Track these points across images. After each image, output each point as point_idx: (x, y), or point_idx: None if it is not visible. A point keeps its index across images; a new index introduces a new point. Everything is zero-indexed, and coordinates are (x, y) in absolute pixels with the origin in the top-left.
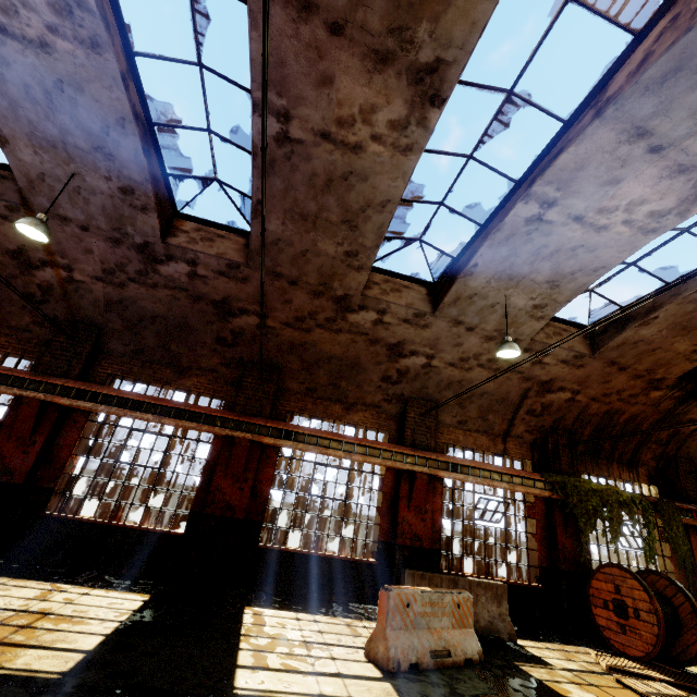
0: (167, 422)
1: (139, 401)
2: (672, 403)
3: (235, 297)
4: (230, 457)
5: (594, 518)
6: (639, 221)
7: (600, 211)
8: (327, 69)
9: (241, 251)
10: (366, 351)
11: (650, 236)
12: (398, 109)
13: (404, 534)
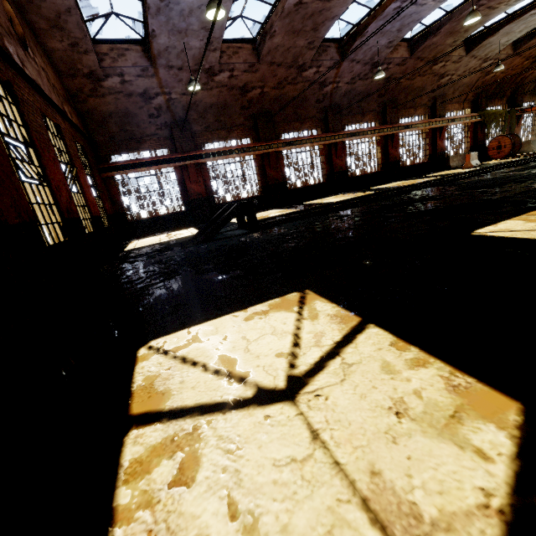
0: (375, 136)
1: (365, 131)
2: (529, 64)
3: (394, 74)
4: (393, 141)
5: (491, 124)
6: None
7: None
8: None
9: (406, 51)
10: (430, 81)
11: None
12: None
13: (439, 149)
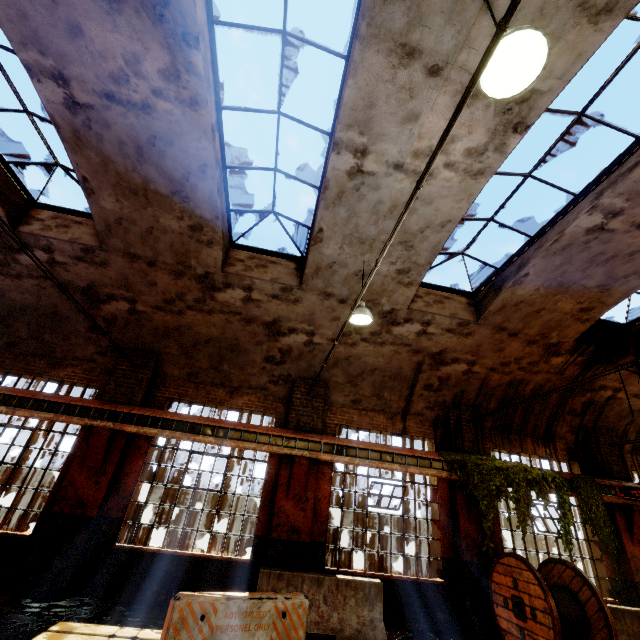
0: (21, 413)
1: None
2: (577, 369)
3: (100, 283)
4: (87, 449)
5: (497, 500)
6: (461, 163)
7: (416, 155)
8: (68, 16)
9: (97, 235)
10: (243, 331)
11: (481, 180)
12: (159, 55)
13: (280, 526)
